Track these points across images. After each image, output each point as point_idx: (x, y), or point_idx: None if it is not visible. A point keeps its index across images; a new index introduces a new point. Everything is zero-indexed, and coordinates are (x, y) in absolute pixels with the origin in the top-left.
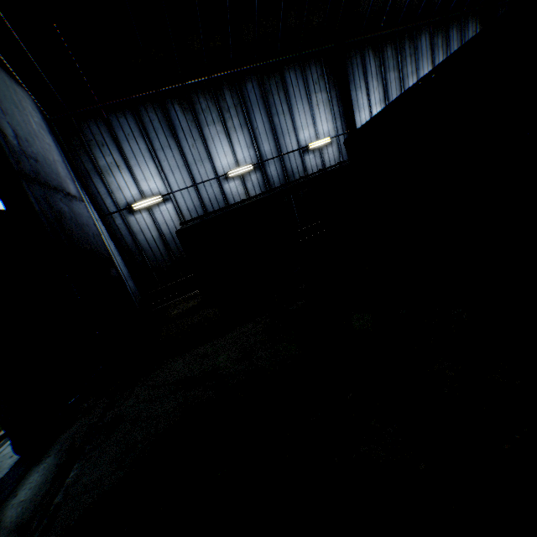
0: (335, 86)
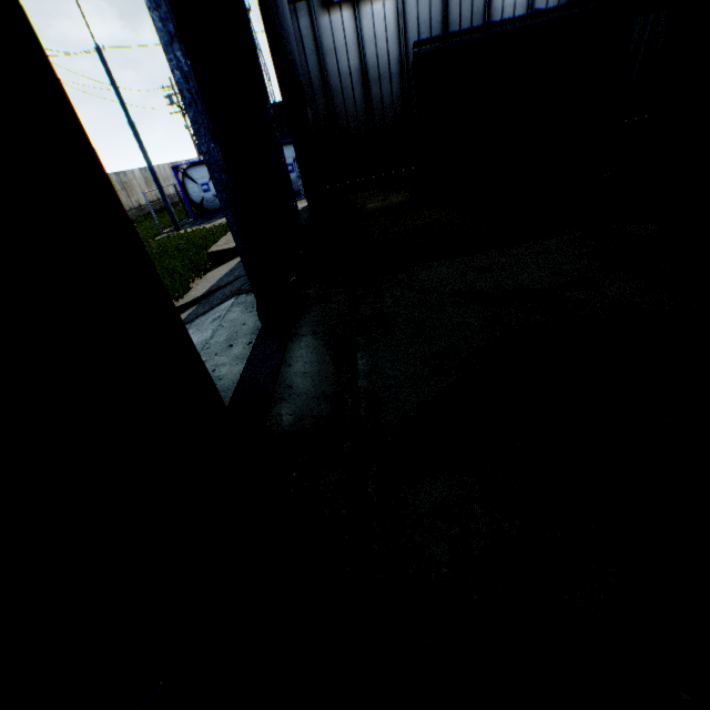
0: None
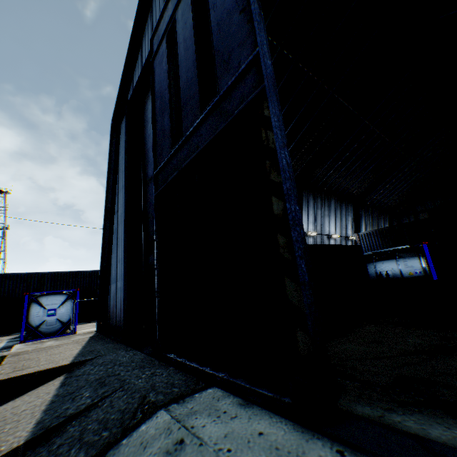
0: None
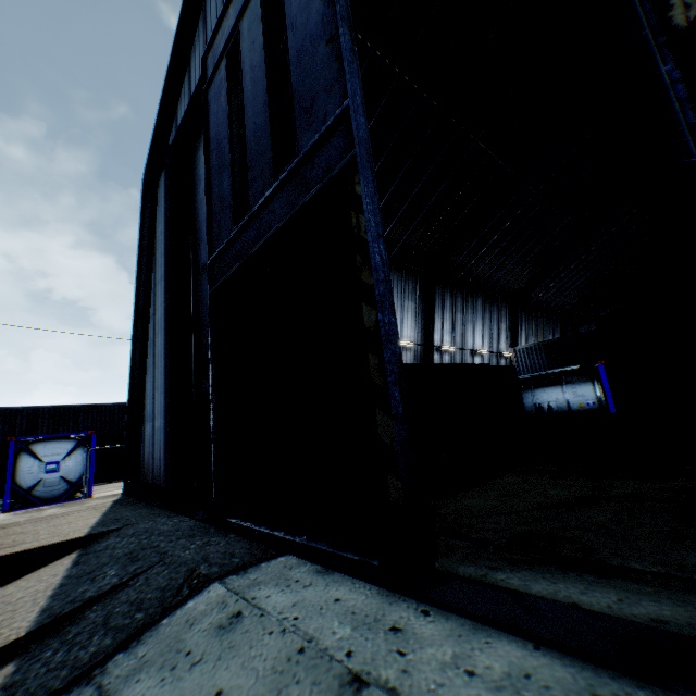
0: (422, 301)
